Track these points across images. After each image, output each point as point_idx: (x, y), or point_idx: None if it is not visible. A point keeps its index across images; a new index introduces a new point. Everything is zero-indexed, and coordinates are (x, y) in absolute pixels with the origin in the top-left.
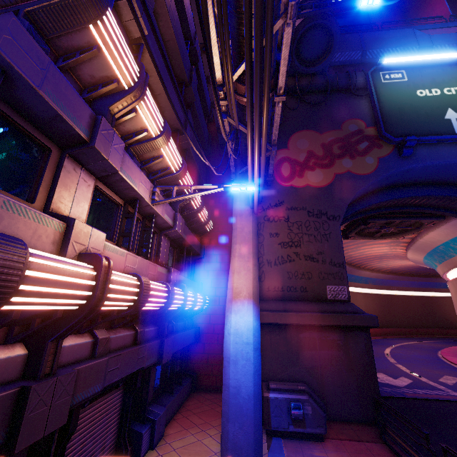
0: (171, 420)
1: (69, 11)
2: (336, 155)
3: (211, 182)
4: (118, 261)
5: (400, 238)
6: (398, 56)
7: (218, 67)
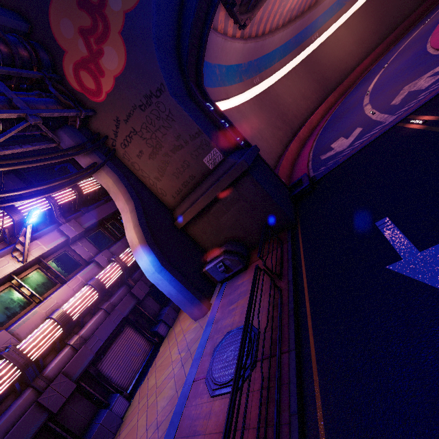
0: None
1: None
2: (99, 3)
3: None
4: (36, 318)
5: None
6: None
7: None
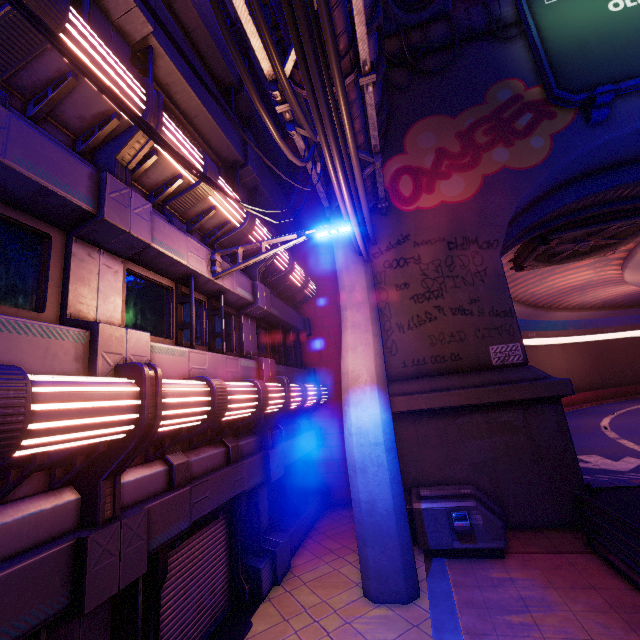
0: (299, 547)
1: (16, 32)
2: (482, 146)
3: (302, 227)
4: (178, 364)
5: (607, 253)
6: None
7: (262, 54)
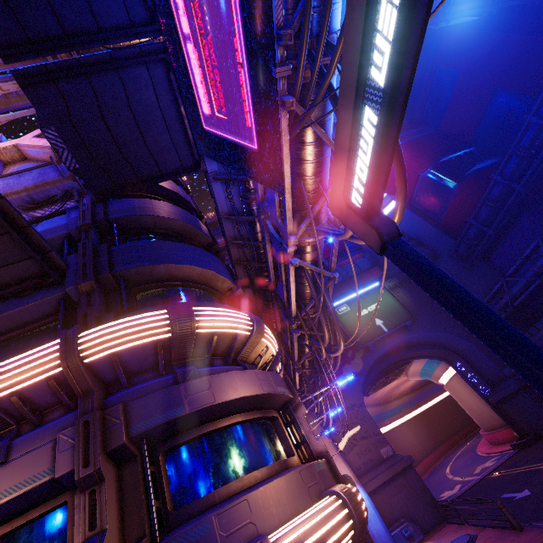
0: None
1: None
2: (340, 365)
3: None
4: None
5: (397, 378)
6: (339, 301)
7: (298, 386)
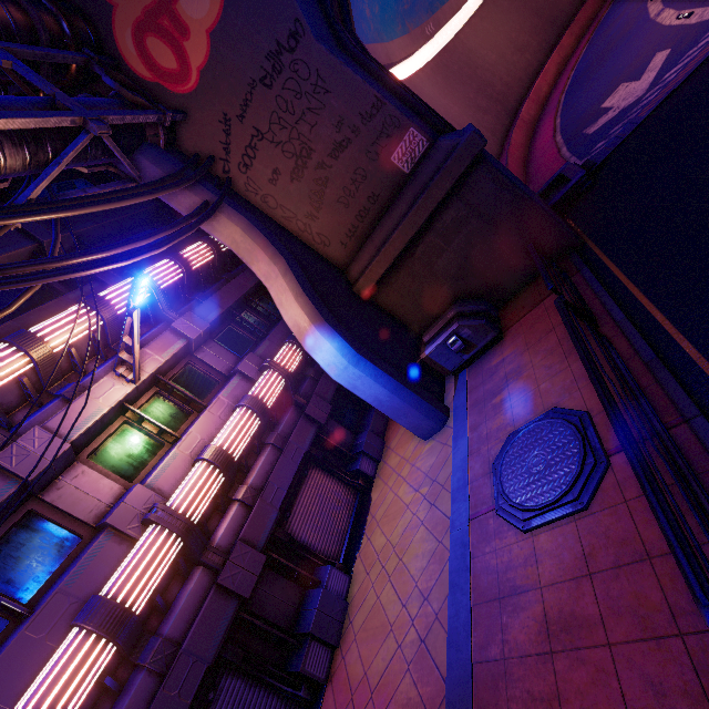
0: (388, 421)
1: None
2: None
3: None
4: (179, 464)
5: None
6: None
7: None
